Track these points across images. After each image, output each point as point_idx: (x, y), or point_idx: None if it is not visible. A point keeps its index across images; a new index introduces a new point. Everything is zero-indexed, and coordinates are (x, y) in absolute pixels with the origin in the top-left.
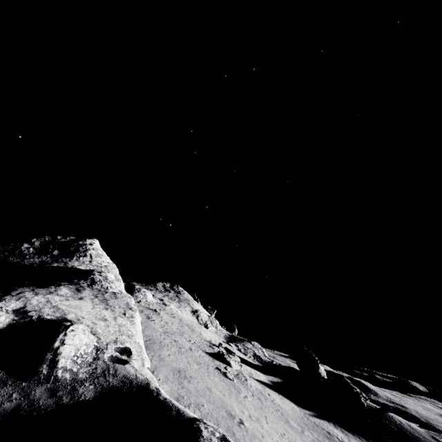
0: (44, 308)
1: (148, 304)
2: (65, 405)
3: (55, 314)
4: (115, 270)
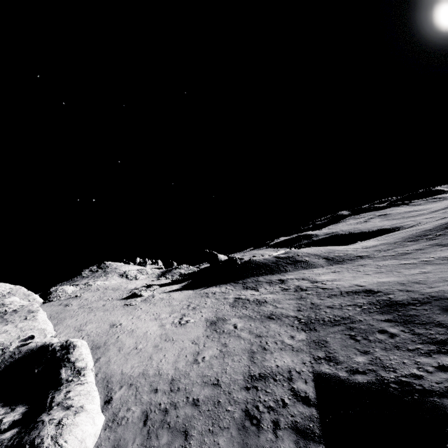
0: None
1: (68, 295)
2: None
3: None
4: (21, 290)
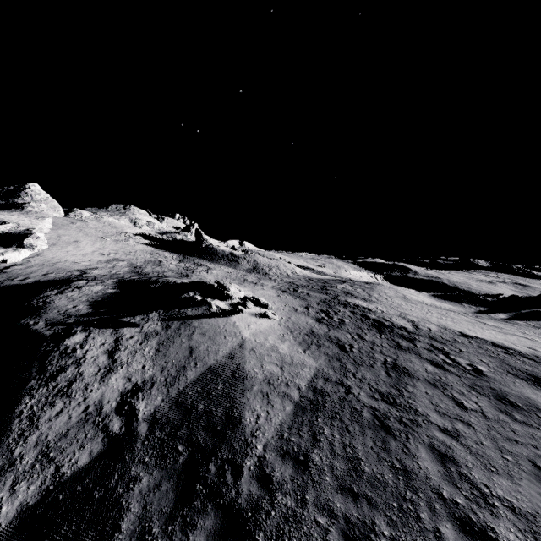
0: None
1: (82, 218)
2: (3, 236)
3: None
4: (54, 202)
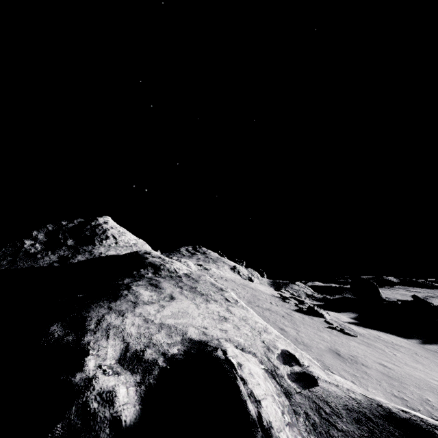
0: (152, 335)
1: None
2: None
3: (174, 339)
4: (146, 246)
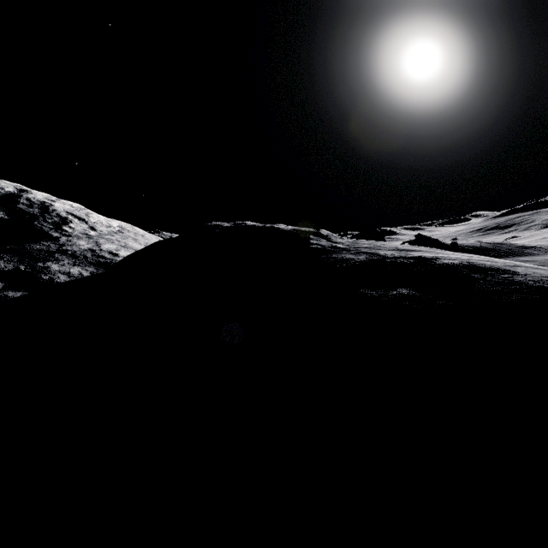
0: None
1: None
2: None
3: None
4: (138, 229)
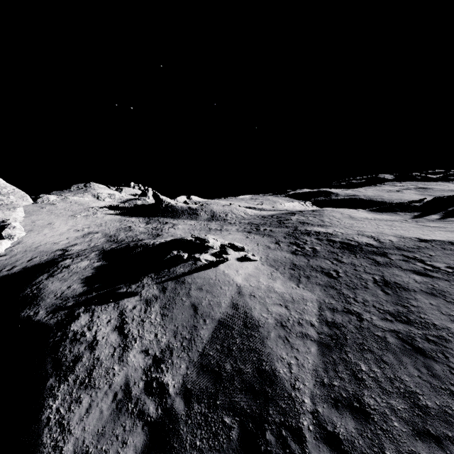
0: None
1: (49, 202)
2: None
3: None
4: (20, 192)
